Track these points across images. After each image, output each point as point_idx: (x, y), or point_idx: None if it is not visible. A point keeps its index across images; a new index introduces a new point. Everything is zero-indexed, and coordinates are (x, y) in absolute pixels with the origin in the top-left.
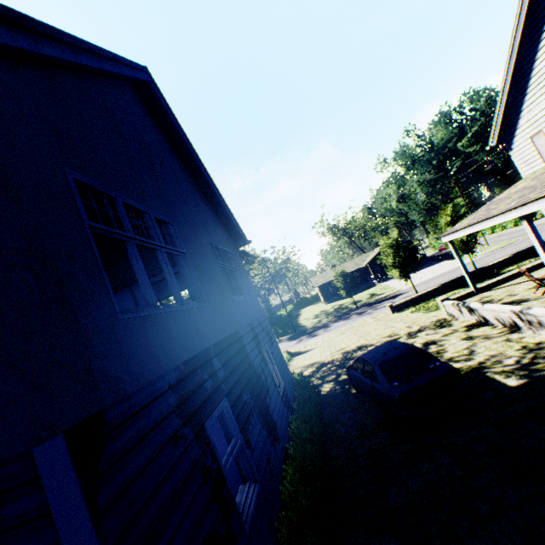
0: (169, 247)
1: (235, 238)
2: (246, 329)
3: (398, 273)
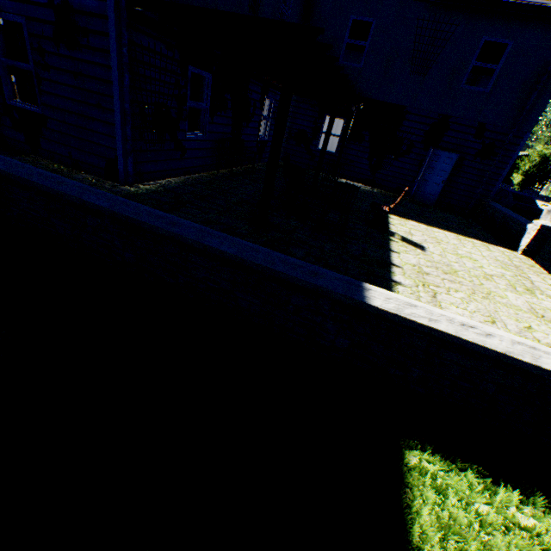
0: None
1: None
2: None
3: (519, 181)
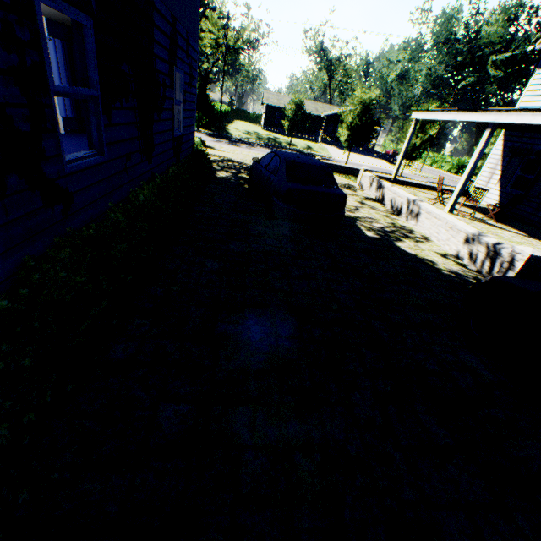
0: None
1: None
2: (165, 11)
3: (347, 137)
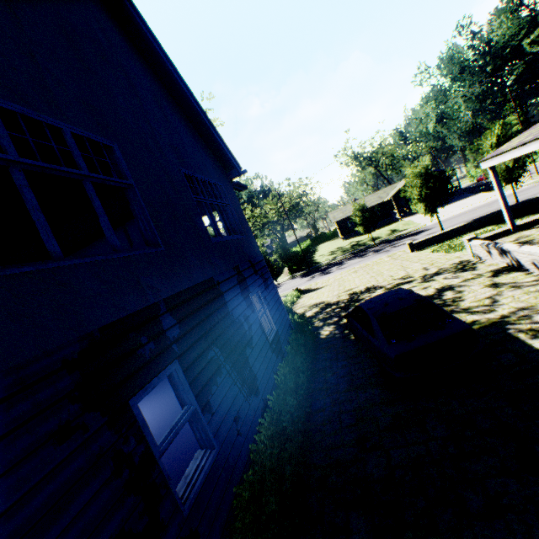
0: (97, 176)
1: (227, 168)
2: (228, 274)
3: (424, 208)
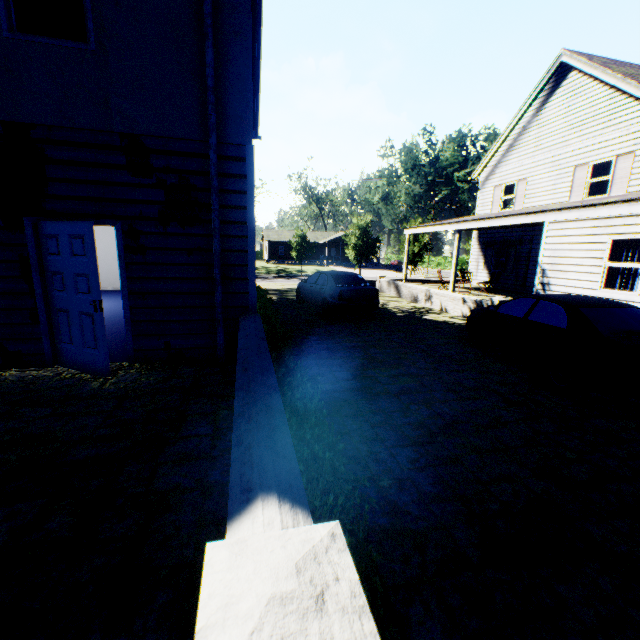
0: None
1: None
2: None
3: (354, 256)
